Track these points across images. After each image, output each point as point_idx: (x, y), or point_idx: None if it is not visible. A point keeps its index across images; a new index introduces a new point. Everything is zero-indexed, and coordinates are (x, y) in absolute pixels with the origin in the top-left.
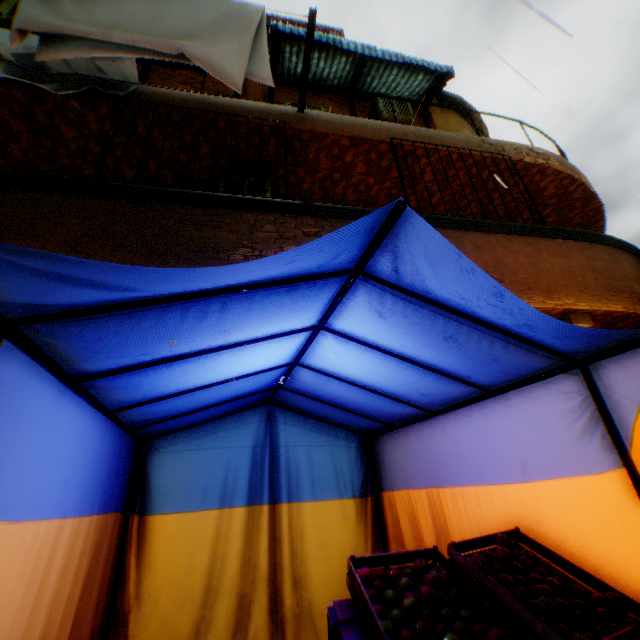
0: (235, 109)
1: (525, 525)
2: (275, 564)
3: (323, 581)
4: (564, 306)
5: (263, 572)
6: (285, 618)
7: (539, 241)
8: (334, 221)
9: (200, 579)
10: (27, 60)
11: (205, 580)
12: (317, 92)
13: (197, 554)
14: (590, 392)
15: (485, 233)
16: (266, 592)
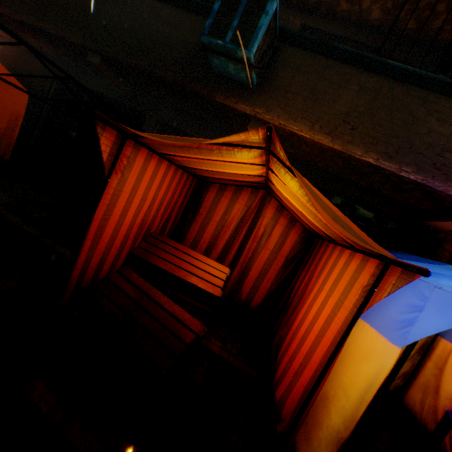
0: None
1: None
2: None
3: None
4: None
5: None
6: None
7: None
8: None
9: None
10: None
11: None
12: None
13: None
14: None
15: None
16: None
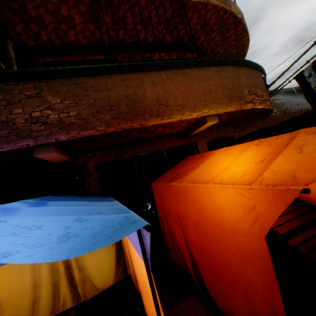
0: None
1: (139, 266)
2: (69, 265)
3: (93, 265)
4: (203, 114)
5: (62, 271)
6: (77, 284)
7: (194, 71)
8: (50, 81)
9: (30, 285)
10: None
11: (32, 284)
12: None
13: (25, 276)
14: (137, 236)
15: (159, 71)
16: (65, 278)
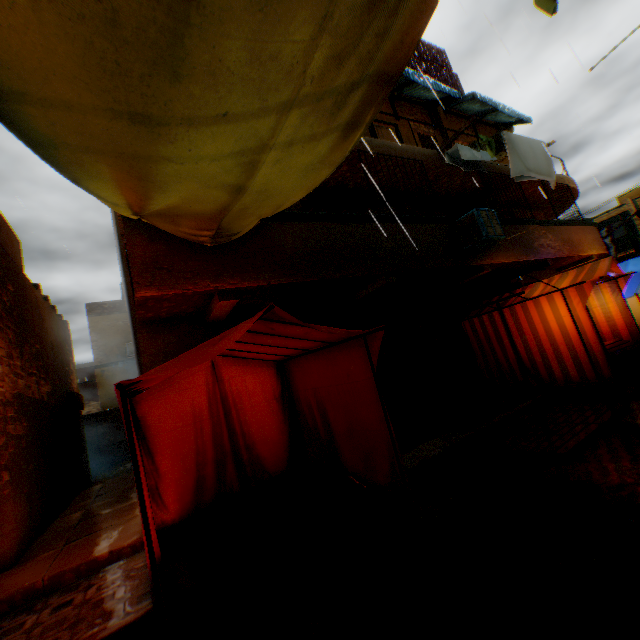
0: (501, 170)
1: None
2: None
3: None
4: (592, 253)
5: None
6: None
7: (583, 228)
8: (545, 227)
9: None
10: (458, 155)
11: None
12: (458, 117)
13: None
14: None
15: (572, 226)
16: None
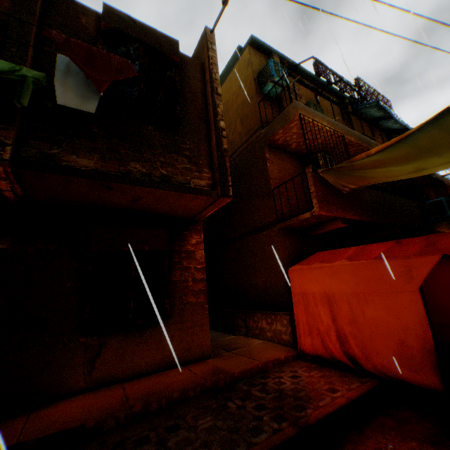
0: (436, 176)
1: None
2: None
3: None
4: None
5: None
6: None
7: None
8: None
9: None
10: None
11: None
12: None
13: None
14: None
15: None
16: None
